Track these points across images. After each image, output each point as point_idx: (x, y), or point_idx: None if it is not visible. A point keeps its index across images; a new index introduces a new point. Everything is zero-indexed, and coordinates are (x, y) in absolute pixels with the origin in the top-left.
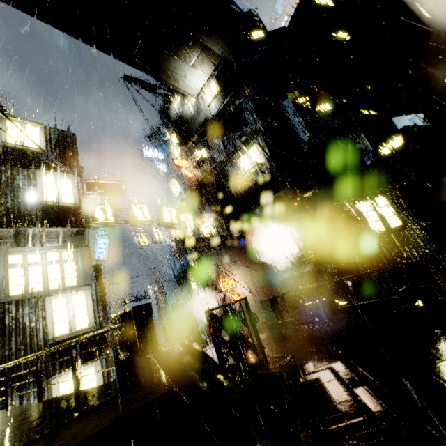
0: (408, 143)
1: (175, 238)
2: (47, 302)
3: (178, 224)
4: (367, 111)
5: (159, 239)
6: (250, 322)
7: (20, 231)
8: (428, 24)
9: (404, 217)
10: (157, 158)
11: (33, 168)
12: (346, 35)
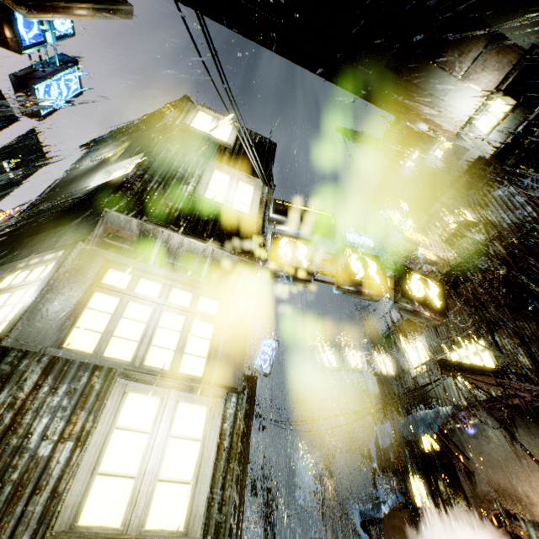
0: None
1: (382, 371)
2: (114, 394)
3: (445, 311)
4: None
5: (353, 364)
6: None
7: (147, 230)
8: None
9: None
10: (364, 244)
11: (207, 158)
12: None
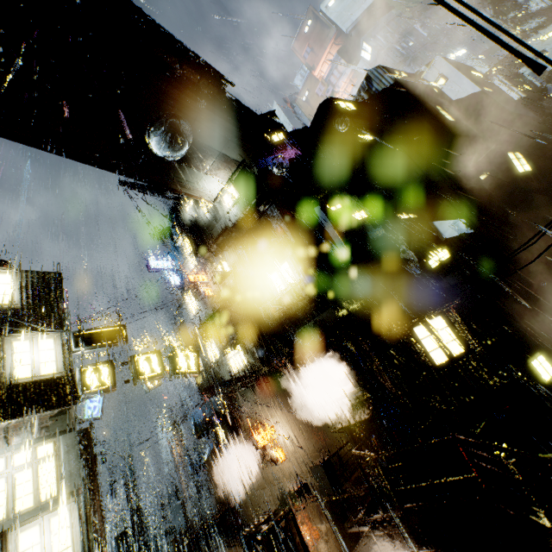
0: (455, 257)
1: None
2: (11, 541)
3: (198, 372)
4: (406, 215)
5: None
6: (301, 546)
7: None
8: (453, 128)
9: (466, 342)
10: (168, 268)
11: (1, 334)
12: (373, 137)
